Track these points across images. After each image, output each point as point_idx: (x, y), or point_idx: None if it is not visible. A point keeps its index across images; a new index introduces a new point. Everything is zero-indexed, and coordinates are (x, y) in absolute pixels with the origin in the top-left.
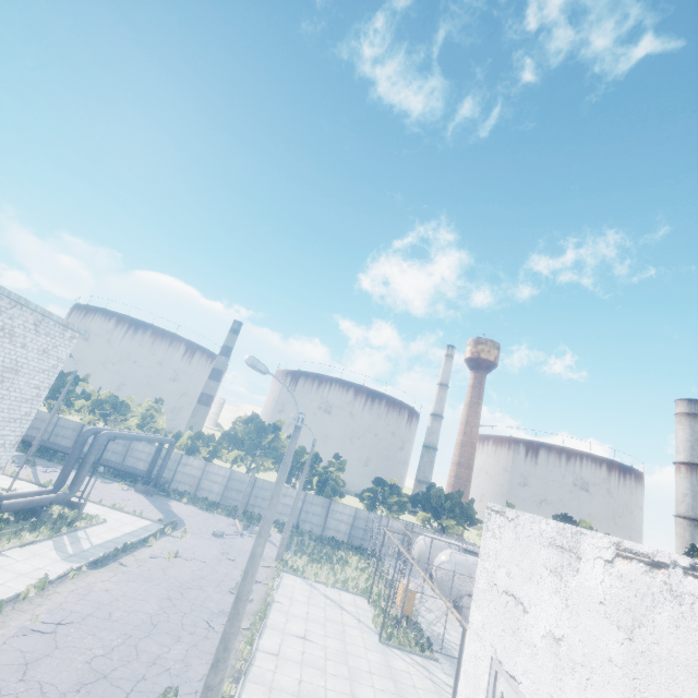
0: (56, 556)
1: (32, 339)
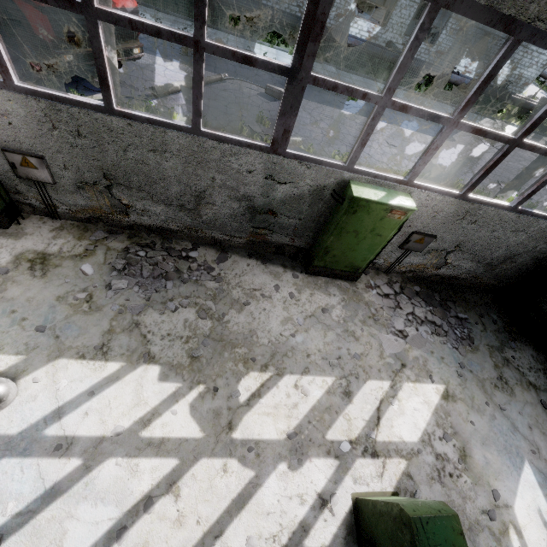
0: None
1: None
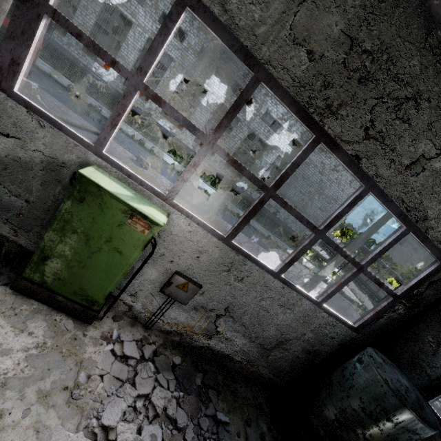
0: (311, 267)
1: (346, 188)
